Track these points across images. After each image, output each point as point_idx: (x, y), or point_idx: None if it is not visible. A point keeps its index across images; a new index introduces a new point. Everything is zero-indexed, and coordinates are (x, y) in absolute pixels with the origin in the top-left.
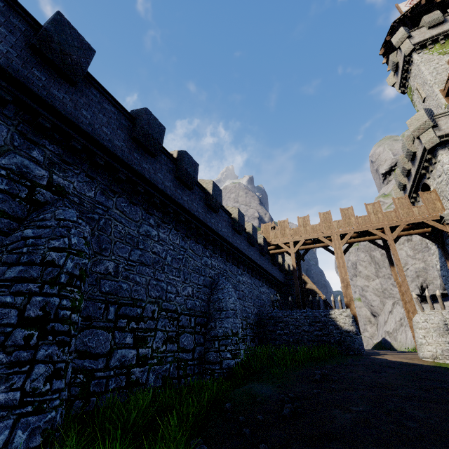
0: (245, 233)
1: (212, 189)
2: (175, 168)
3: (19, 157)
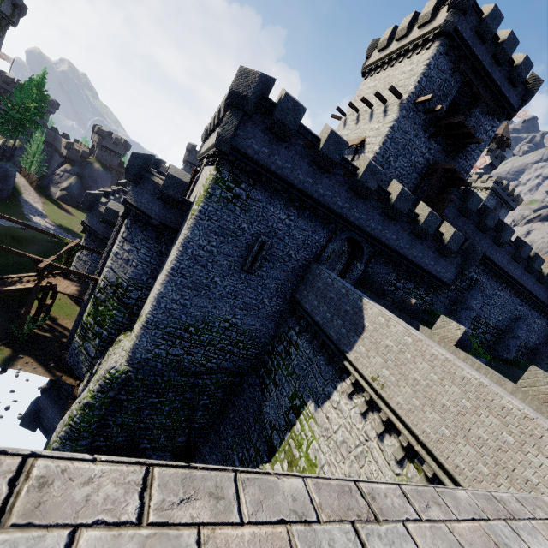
0: None
1: (547, 273)
2: (527, 263)
3: (472, 273)
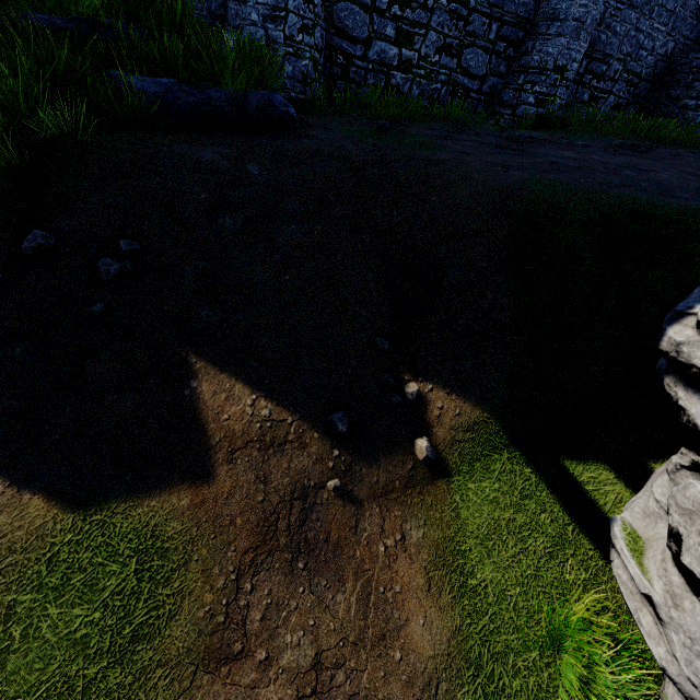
0: None
1: None
2: None
3: None
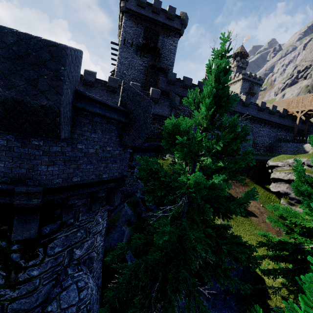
0: (267, 110)
1: (245, 100)
2: None
3: None
